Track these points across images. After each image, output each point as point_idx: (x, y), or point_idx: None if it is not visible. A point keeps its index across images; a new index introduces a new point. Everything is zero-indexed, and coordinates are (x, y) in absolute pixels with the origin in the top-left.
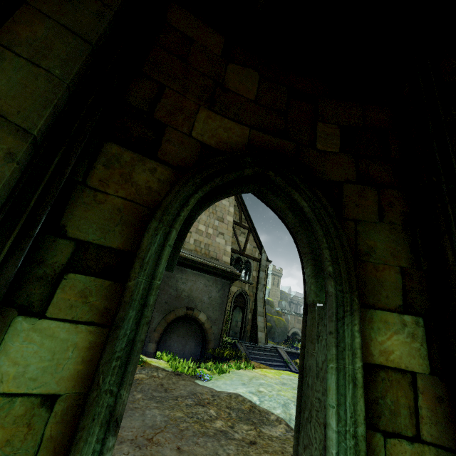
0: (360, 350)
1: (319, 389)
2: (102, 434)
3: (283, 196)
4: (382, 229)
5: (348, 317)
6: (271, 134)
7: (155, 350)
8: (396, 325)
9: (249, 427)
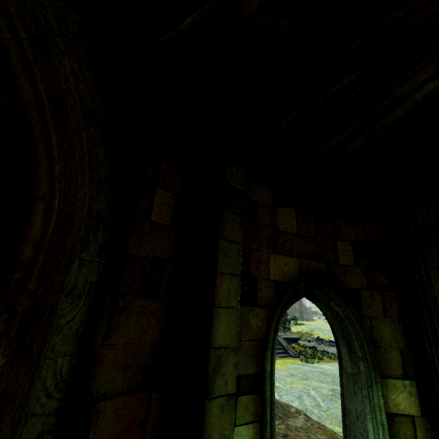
0: (384, 407)
1: (360, 427)
2: None
3: (323, 300)
4: (387, 322)
5: (374, 386)
6: (311, 258)
7: None
8: (401, 388)
9: (278, 422)
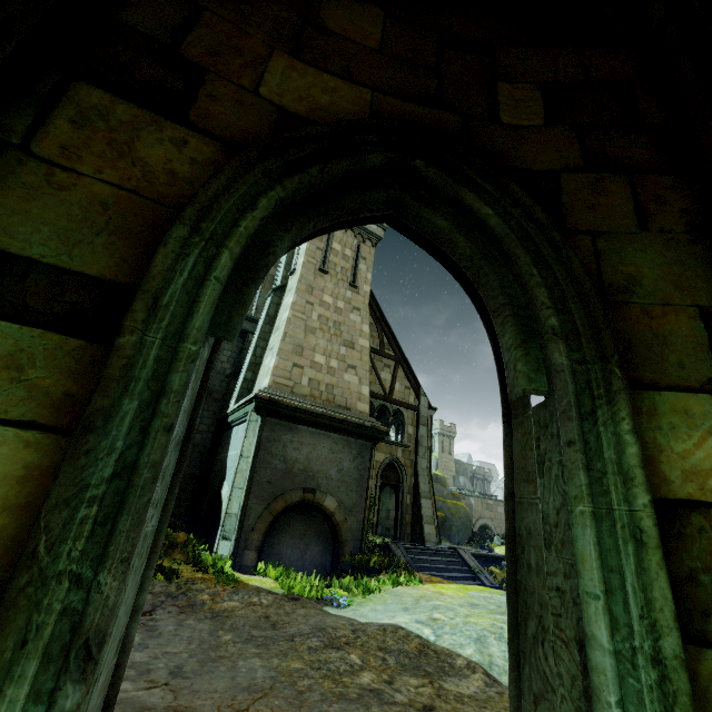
0: (642, 470)
1: (556, 568)
2: (52, 681)
3: (446, 209)
4: (649, 242)
5: (603, 408)
6: (414, 101)
7: (256, 561)
8: (710, 418)
9: (420, 682)
